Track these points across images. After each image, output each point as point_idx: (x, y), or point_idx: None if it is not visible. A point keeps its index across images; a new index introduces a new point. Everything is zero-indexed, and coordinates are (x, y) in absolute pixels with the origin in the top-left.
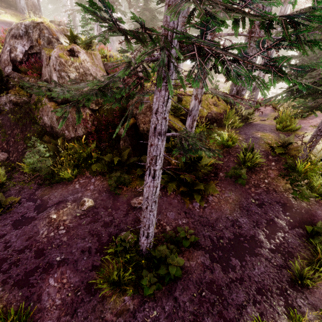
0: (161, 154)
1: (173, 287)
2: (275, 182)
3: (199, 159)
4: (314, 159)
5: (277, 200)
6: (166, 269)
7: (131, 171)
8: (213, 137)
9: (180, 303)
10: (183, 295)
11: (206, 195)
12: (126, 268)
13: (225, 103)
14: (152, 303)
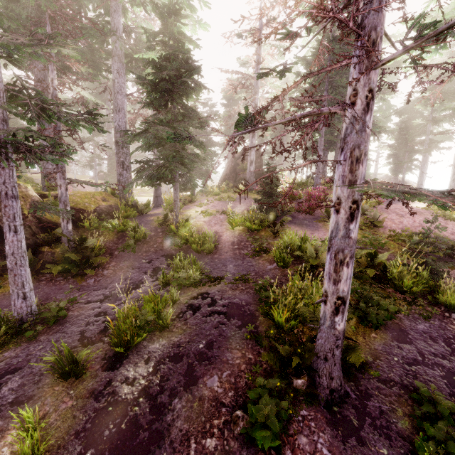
0: (18, 213)
1: (61, 328)
2: (162, 245)
3: (84, 239)
4: (178, 219)
5: (162, 255)
6: (49, 312)
7: (1, 278)
8: (103, 225)
9: (68, 332)
10: (72, 328)
11: (101, 272)
12: (2, 334)
13: (116, 198)
14: (38, 343)
